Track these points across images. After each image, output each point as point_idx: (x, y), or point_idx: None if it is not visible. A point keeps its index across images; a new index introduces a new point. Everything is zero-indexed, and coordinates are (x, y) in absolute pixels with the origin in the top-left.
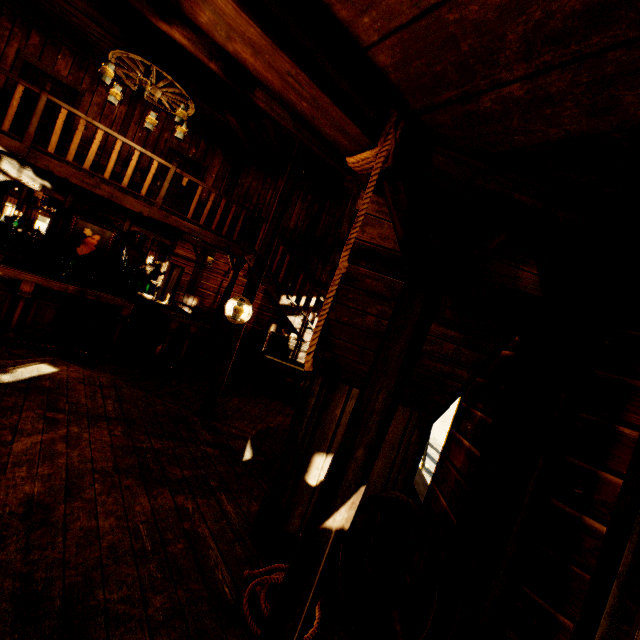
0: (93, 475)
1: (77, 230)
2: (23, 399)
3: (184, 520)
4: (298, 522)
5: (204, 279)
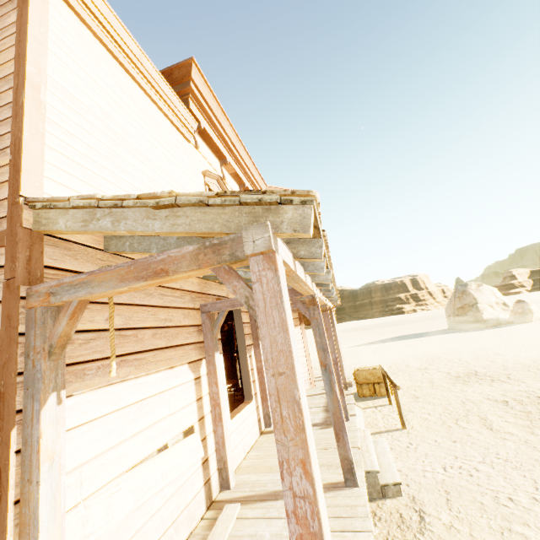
0: None
1: None
2: None
3: None
4: None
5: None
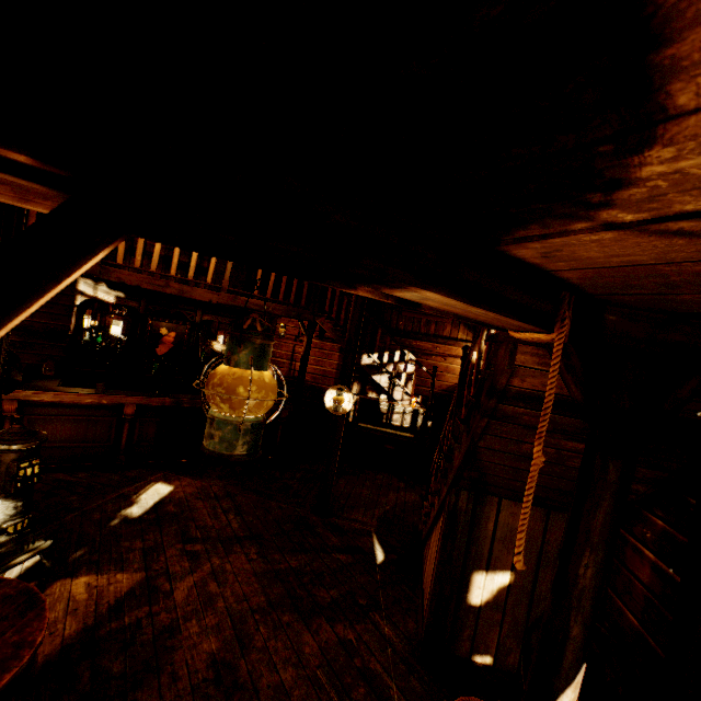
0: (253, 616)
1: (154, 332)
2: (159, 534)
3: (353, 656)
4: (468, 645)
5: (275, 347)
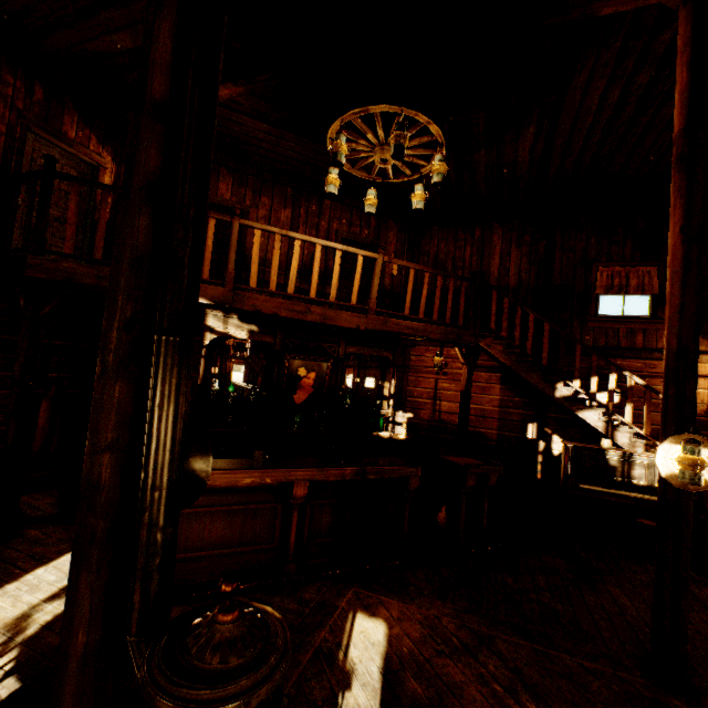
0: None
1: (290, 373)
2: None
3: None
4: None
5: (411, 384)
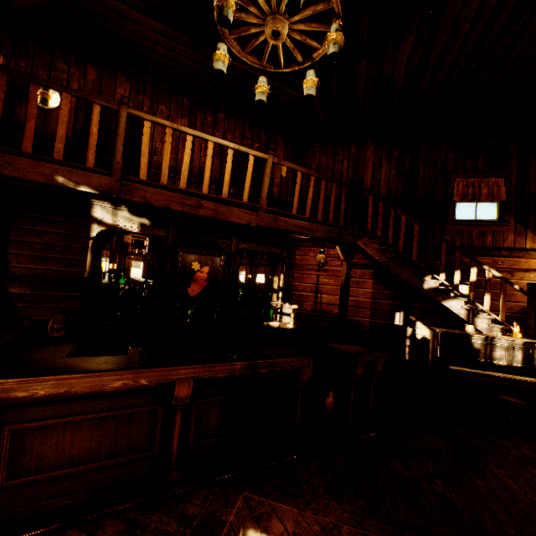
0: None
1: (184, 267)
2: None
3: None
4: None
5: (296, 280)
